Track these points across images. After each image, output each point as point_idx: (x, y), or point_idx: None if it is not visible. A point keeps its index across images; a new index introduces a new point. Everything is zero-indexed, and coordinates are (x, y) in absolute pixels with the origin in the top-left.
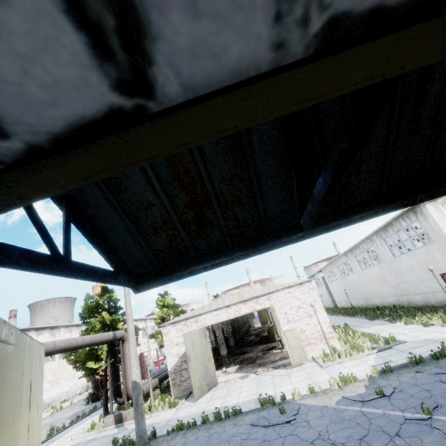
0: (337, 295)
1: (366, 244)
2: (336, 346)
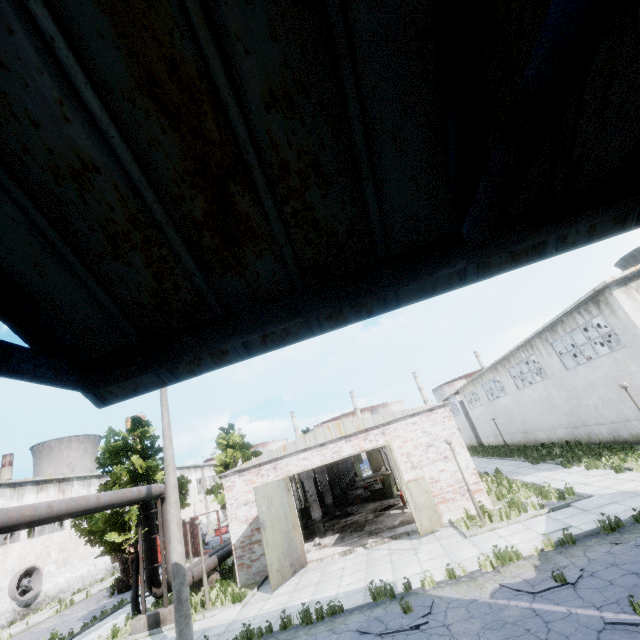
0: (482, 427)
1: (524, 352)
2: (486, 504)
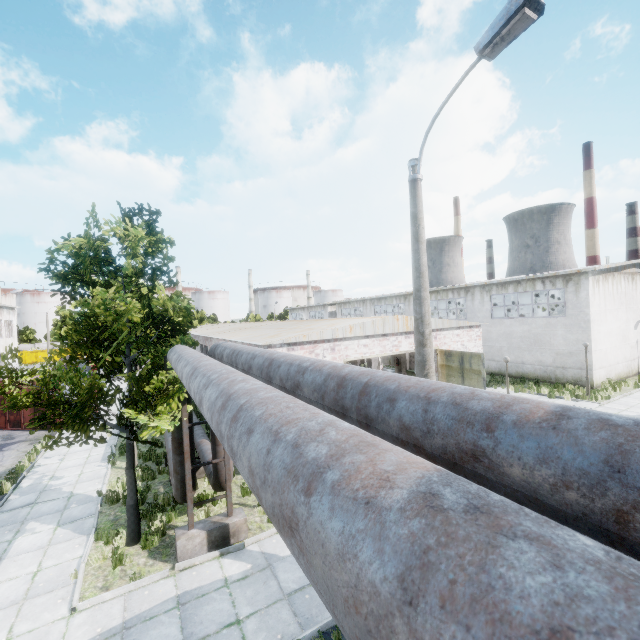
0: None
1: (454, 294)
2: None
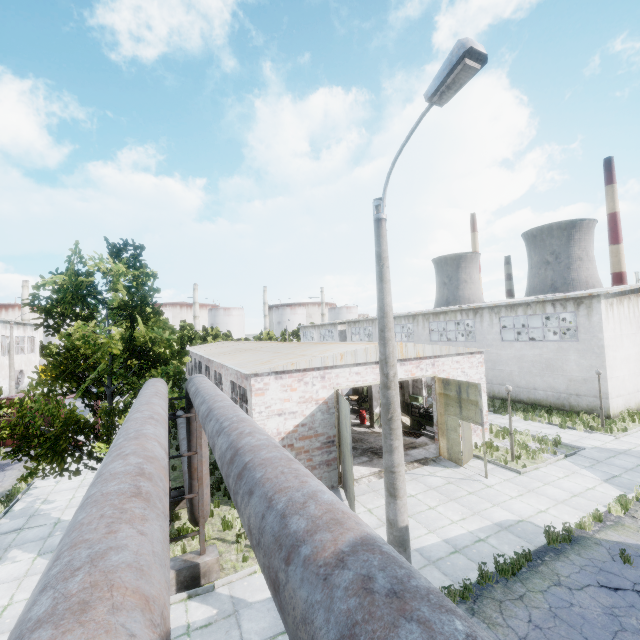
0: None
1: (462, 315)
2: (486, 440)
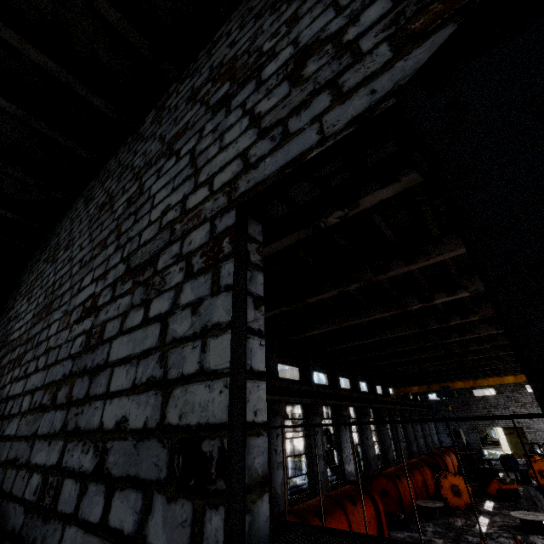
0: None
1: None
2: None
